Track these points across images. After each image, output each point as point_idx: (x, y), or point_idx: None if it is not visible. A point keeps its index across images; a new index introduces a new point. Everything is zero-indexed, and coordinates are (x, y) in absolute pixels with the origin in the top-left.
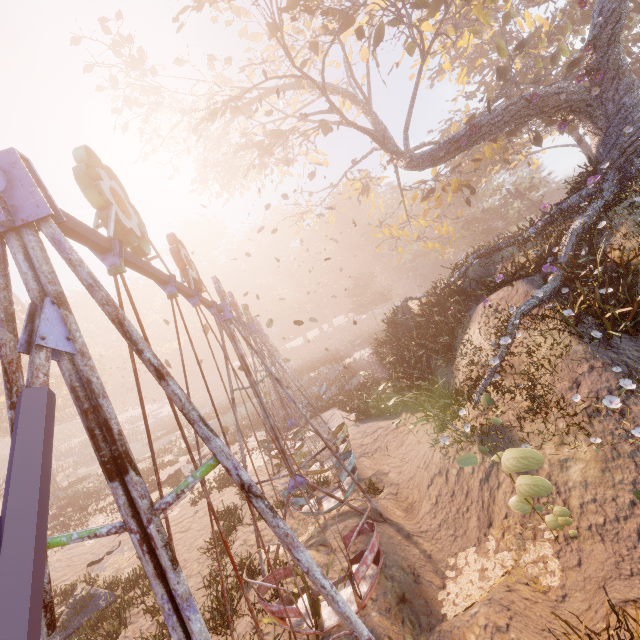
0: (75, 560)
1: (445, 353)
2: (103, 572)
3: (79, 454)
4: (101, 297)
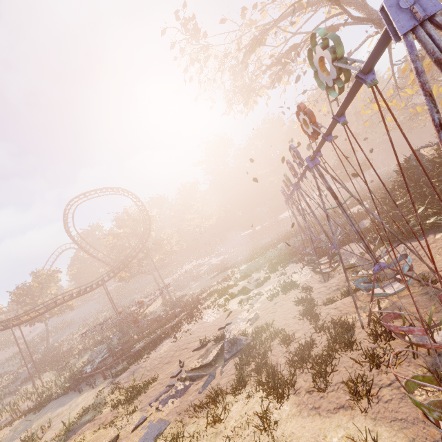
0: (207, 328)
1: None
2: (231, 331)
3: (173, 285)
4: None
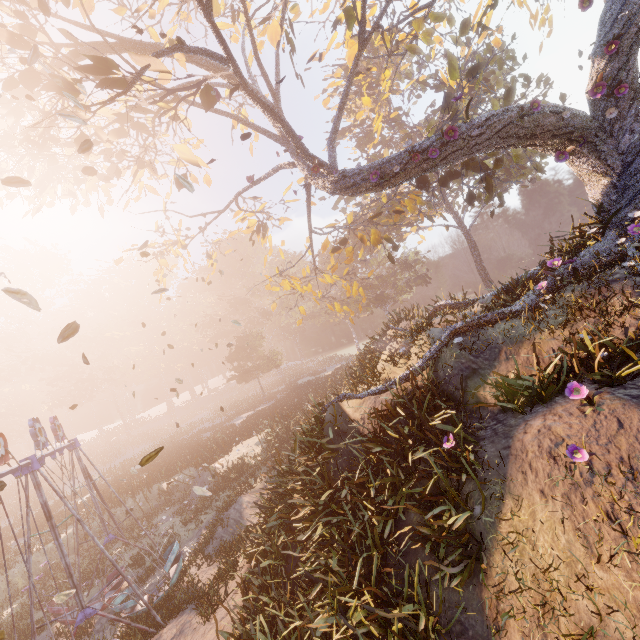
0: None
1: (463, 558)
2: None
3: None
4: None
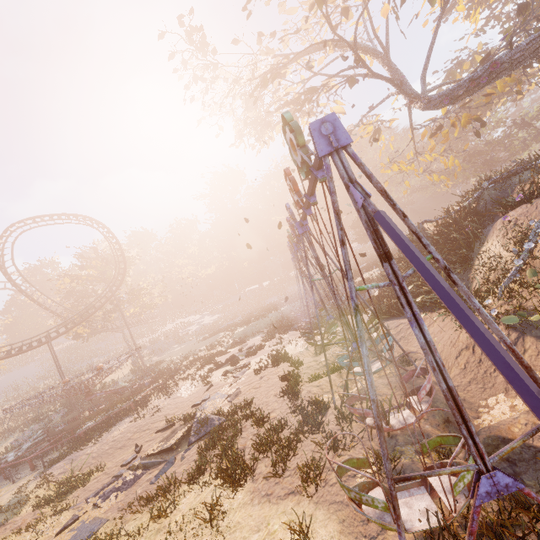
0: (180, 405)
1: (463, 263)
2: (206, 409)
3: (150, 348)
4: (375, 180)
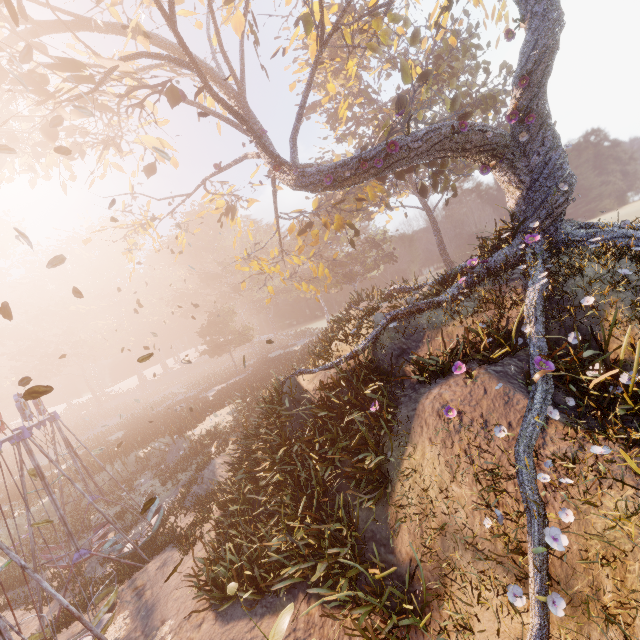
0: None
1: (375, 487)
2: None
3: None
4: None
